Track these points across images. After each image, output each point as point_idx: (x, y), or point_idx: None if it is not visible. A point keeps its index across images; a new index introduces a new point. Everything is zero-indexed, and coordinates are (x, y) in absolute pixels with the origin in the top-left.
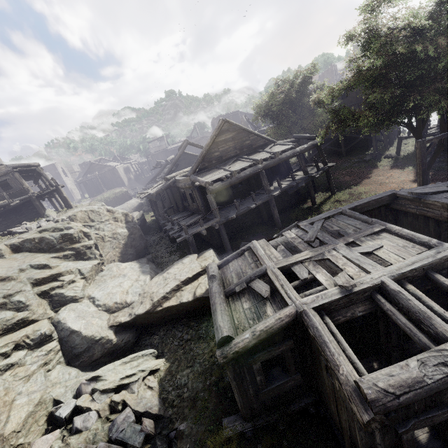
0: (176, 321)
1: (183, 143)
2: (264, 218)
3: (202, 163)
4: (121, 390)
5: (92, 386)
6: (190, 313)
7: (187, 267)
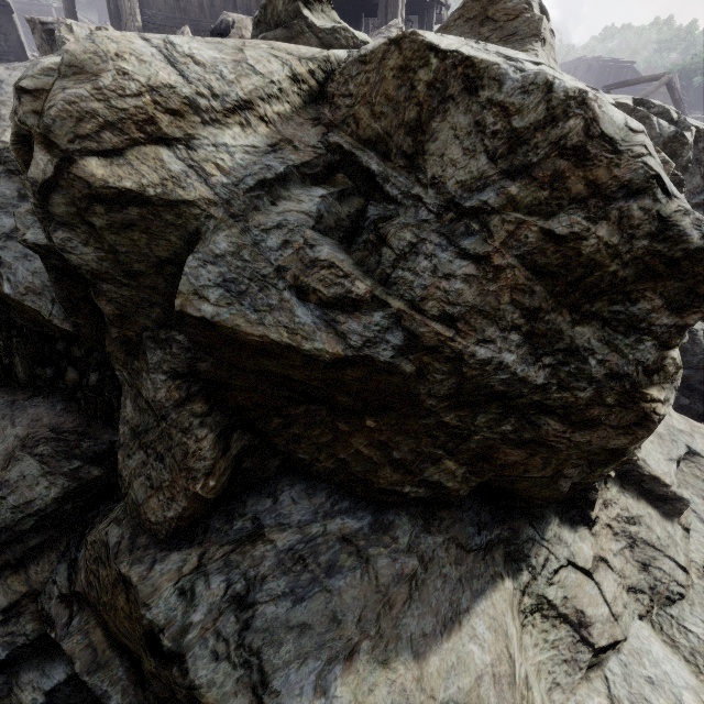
0: None
1: (655, 77)
2: None
3: None
4: None
5: None
6: None
7: None
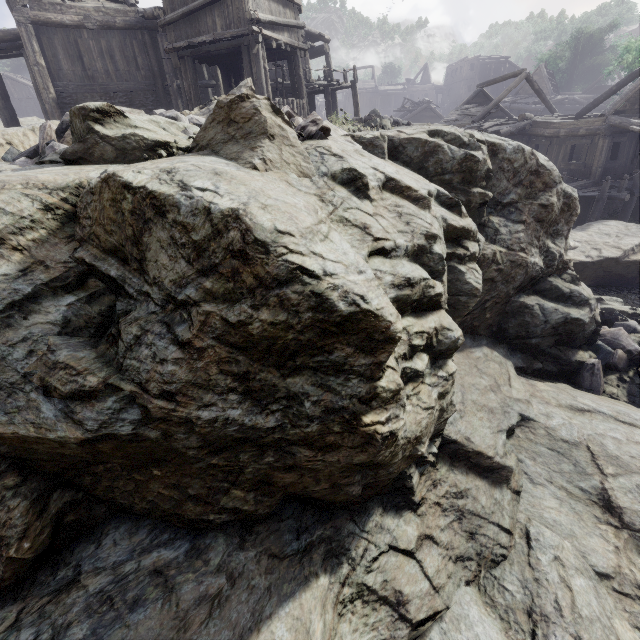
0: (608, 286)
1: (515, 74)
2: (638, 214)
3: (625, 103)
4: (630, 319)
5: (599, 307)
6: (634, 280)
7: (635, 229)
